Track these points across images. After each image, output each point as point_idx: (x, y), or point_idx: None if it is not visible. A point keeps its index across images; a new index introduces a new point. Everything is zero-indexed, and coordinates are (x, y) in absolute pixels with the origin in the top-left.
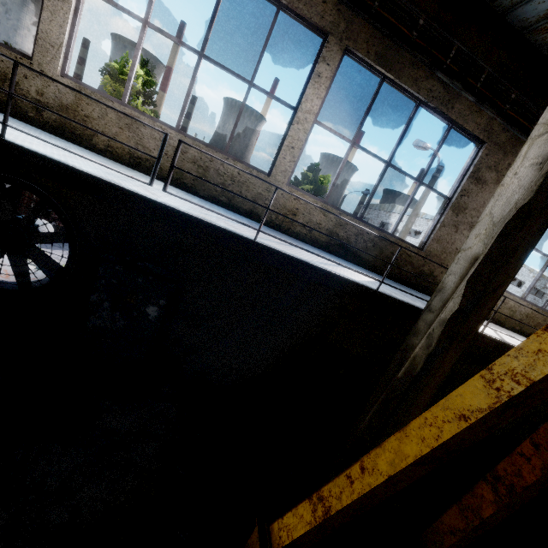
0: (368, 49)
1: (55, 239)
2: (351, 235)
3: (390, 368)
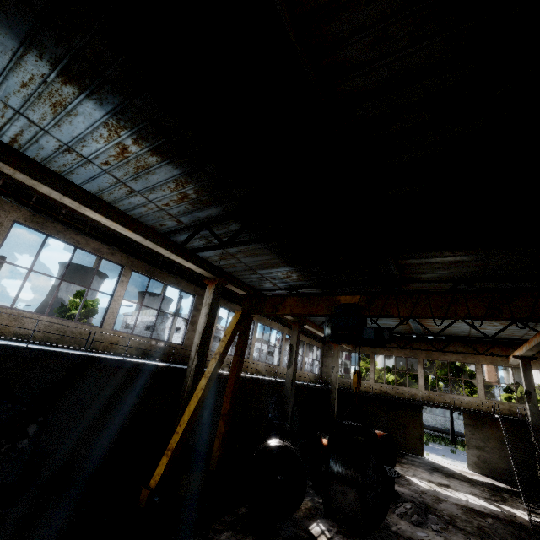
0: (142, 269)
1: None
2: (148, 347)
3: (181, 395)
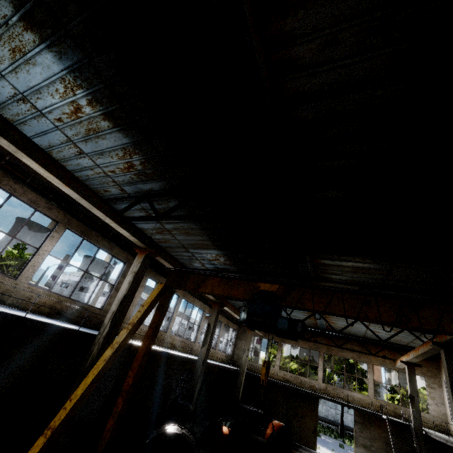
0: (77, 229)
1: None
2: (64, 307)
3: (83, 364)
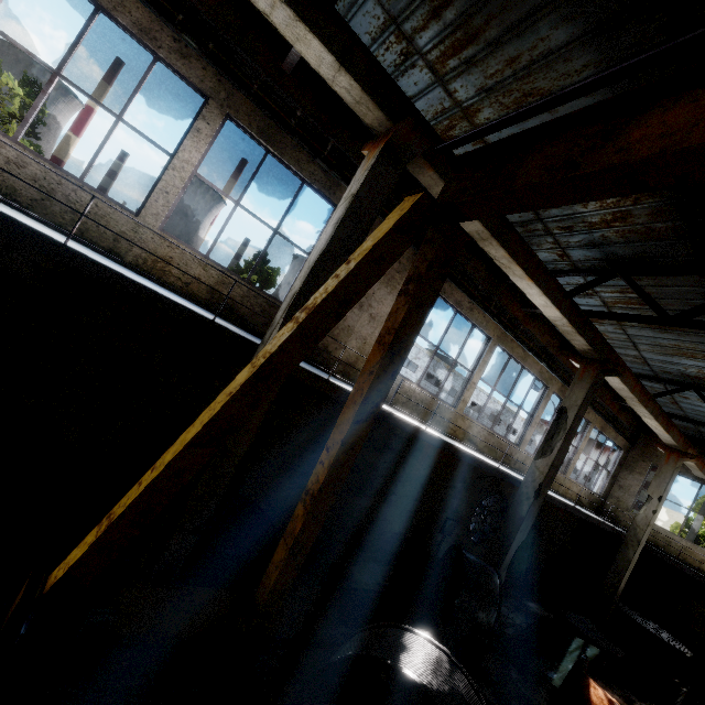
0: (250, 122)
1: None
2: (236, 296)
3: None
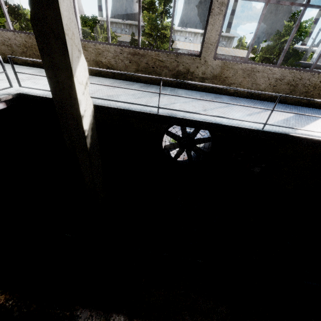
0: None
1: (204, 141)
2: None
3: None
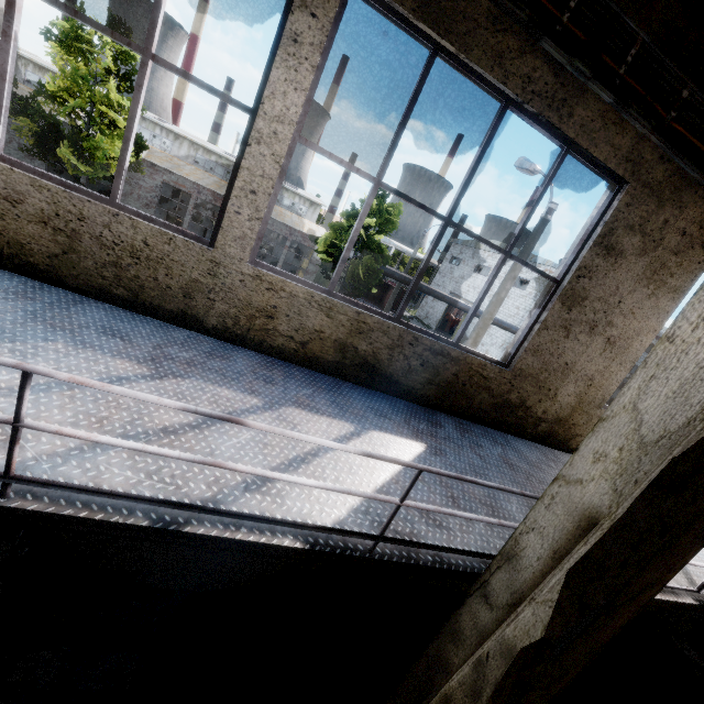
0: None
1: None
2: (381, 349)
3: (405, 685)
